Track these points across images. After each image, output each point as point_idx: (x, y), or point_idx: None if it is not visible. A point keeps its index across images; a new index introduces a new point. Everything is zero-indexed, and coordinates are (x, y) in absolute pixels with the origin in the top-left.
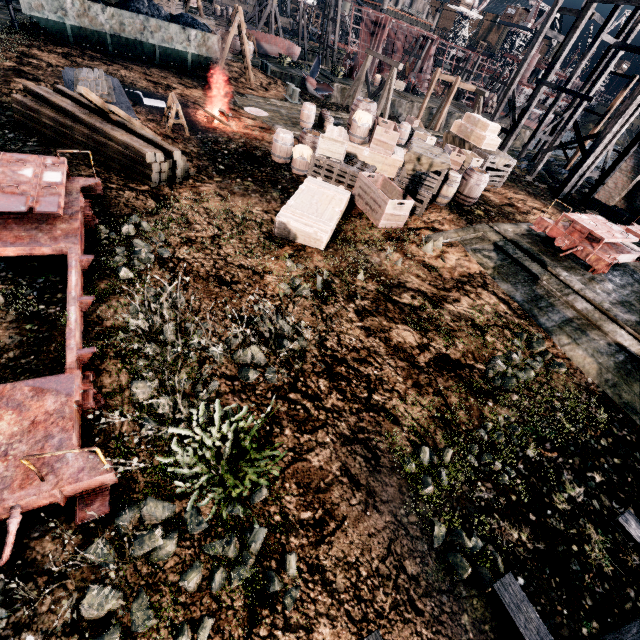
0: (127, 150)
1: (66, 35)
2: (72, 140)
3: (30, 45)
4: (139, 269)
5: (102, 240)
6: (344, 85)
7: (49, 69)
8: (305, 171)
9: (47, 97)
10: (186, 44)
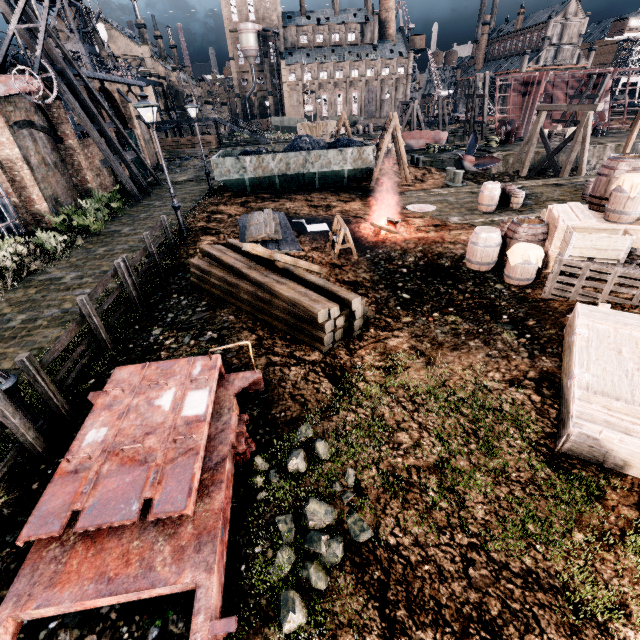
0: (294, 308)
1: (245, 187)
2: (237, 298)
3: (218, 203)
4: (317, 589)
5: (258, 490)
6: (506, 152)
7: (229, 220)
8: (530, 279)
9: (218, 256)
10: (342, 163)
